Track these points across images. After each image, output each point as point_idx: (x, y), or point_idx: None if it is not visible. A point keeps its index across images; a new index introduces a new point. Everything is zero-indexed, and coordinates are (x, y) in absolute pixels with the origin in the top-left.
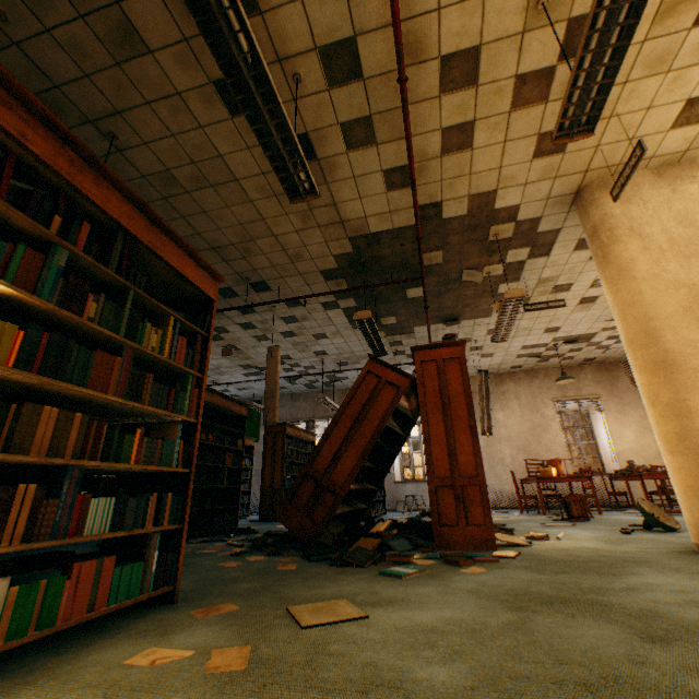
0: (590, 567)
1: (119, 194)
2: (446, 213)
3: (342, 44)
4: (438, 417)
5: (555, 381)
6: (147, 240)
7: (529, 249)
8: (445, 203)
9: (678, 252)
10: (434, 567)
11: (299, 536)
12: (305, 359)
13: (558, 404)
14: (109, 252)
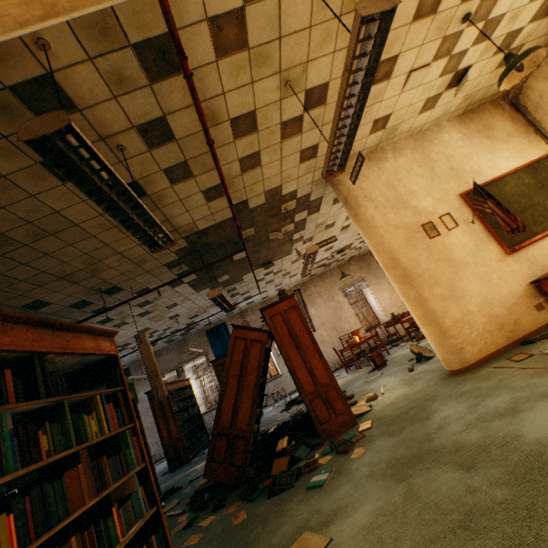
0: (412, 416)
1: (23, 326)
2: (251, 205)
3: (155, 121)
4: (295, 352)
5: (340, 280)
6: (57, 347)
7: (307, 211)
8: (249, 200)
9: (393, 206)
10: (334, 462)
11: (229, 482)
12: (162, 325)
13: (344, 291)
14: (33, 381)
